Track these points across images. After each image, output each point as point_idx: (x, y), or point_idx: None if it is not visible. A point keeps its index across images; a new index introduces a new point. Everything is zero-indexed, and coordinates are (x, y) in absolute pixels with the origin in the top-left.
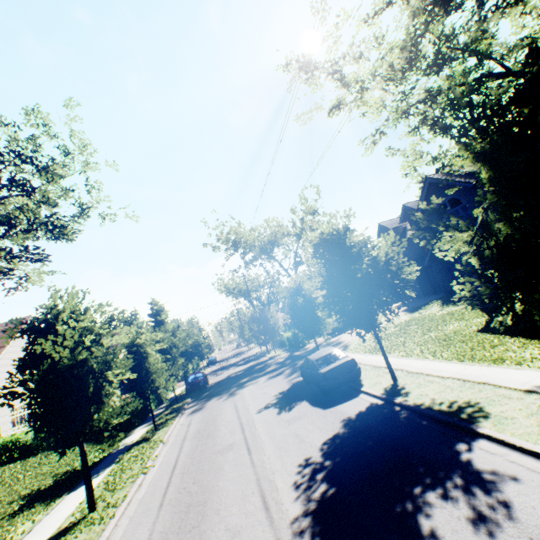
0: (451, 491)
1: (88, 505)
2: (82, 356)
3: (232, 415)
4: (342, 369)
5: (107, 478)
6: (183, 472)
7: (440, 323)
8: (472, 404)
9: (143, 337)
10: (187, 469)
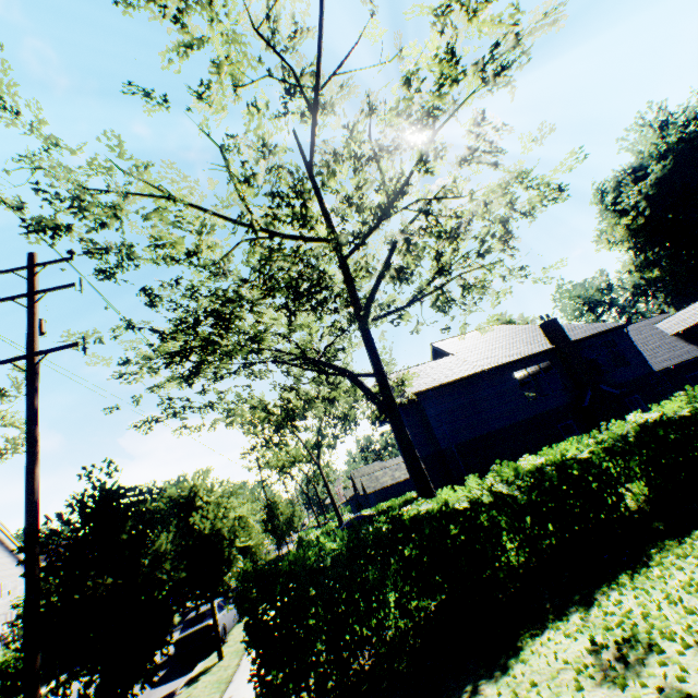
0: None
1: None
2: None
3: None
4: (195, 636)
5: None
6: None
7: None
8: None
9: None
10: None
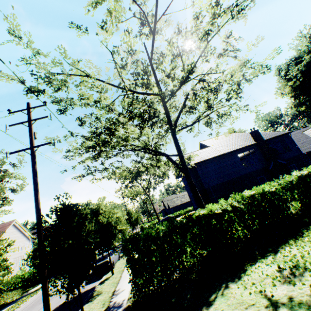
0: None
1: None
2: None
3: None
4: (101, 265)
5: (5, 310)
6: None
7: None
8: (100, 294)
9: None
10: (25, 310)
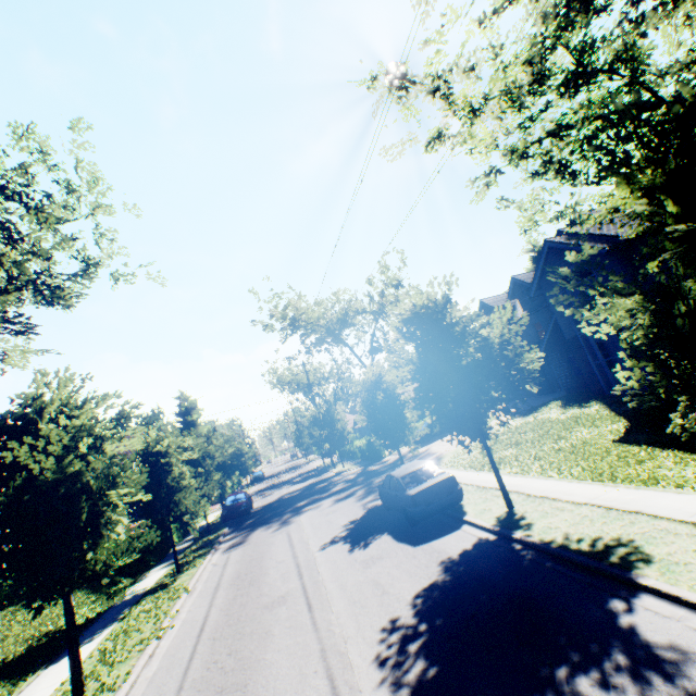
0: (613, 676)
1: (72, 688)
2: (73, 468)
3: (285, 553)
4: (439, 490)
5: (104, 645)
6: (214, 636)
7: (564, 430)
8: (624, 542)
9: (165, 443)
10: (220, 632)
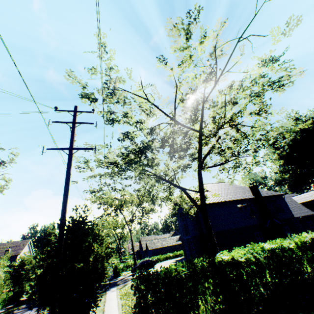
0: None
1: None
2: None
3: None
4: None
5: None
6: None
7: None
8: None
9: None
10: None
